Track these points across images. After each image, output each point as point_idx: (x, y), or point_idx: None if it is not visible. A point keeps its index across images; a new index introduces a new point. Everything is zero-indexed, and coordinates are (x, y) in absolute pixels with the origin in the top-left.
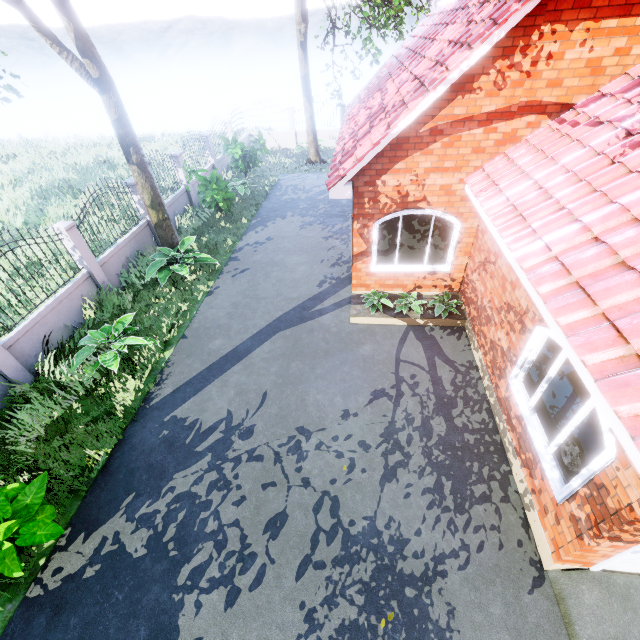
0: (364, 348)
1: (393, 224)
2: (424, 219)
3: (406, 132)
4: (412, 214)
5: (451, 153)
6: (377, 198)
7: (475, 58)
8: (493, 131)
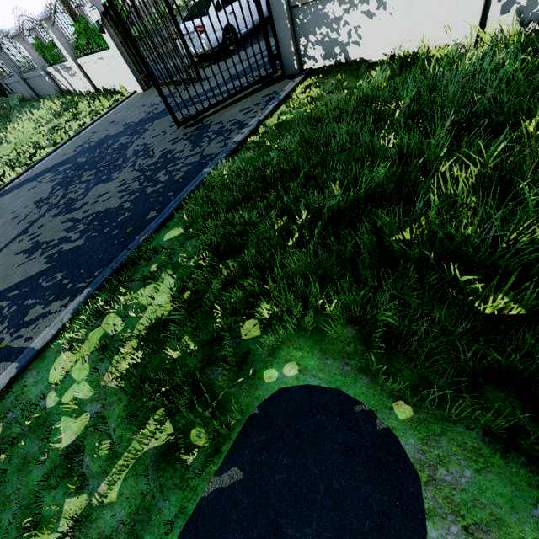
0: None
1: None
2: None
3: None
4: None
5: None
6: None
7: None
8: None
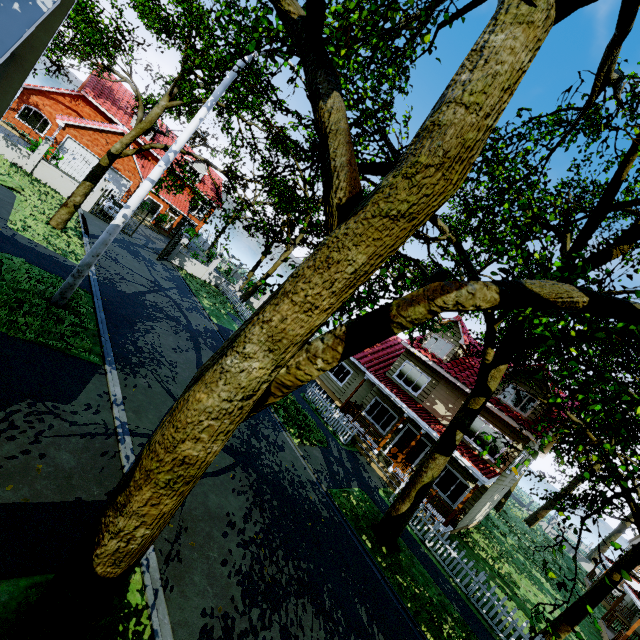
0: (3, 128)
1: (31, 110)
2: (42, 116)
3: (46, 92)
4: (38, 112)
5: (56, 106)
6: (29, 99)
7: (66, 92)
8: (67, 110)
